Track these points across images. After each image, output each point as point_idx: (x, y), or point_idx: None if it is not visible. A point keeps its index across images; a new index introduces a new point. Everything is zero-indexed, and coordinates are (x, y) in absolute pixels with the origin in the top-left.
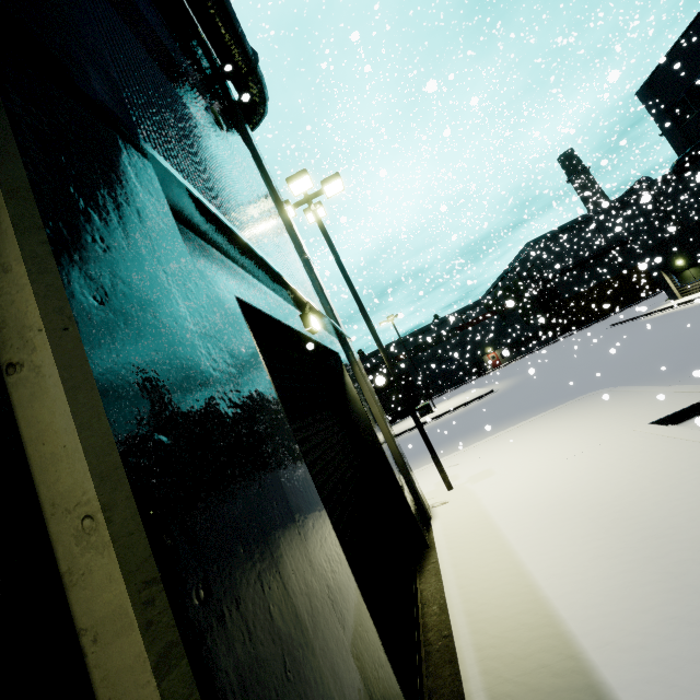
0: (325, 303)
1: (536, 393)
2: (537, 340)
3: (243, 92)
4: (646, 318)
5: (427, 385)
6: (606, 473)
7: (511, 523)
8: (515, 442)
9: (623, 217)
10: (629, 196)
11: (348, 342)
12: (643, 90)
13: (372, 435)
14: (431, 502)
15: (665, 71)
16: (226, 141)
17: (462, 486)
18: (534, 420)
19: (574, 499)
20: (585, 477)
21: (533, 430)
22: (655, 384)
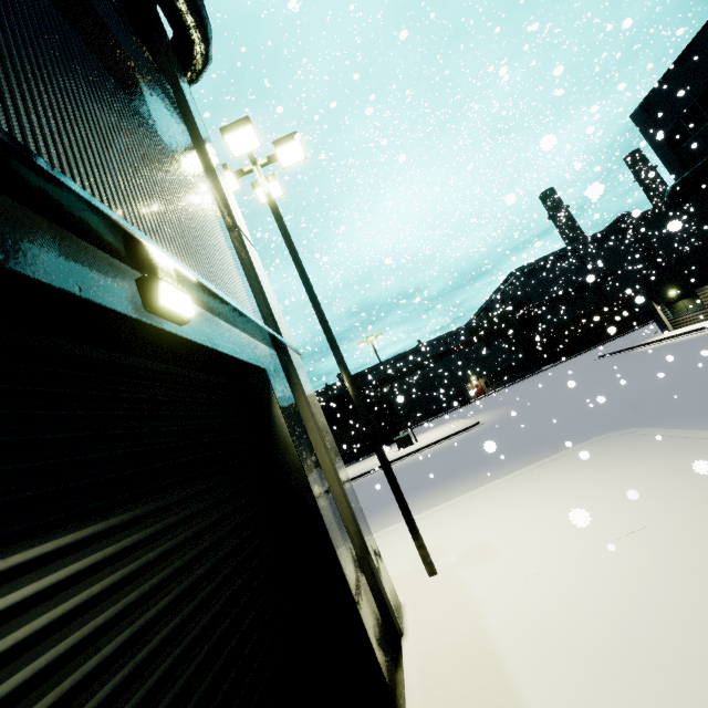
0: (259, 296)
1: (531, 428)
2: (522, 370)
3: (174, 20)
4: (639, 350)
5: (407, 413)
6: (700, 589)
7: (544, 689)
8: (519, 499)
9: (607, 250)
10: (612, 230)
11: (289, 355)
12: (638, 112)
13: (310, 506)
14: (404, 596)
15: (661, 93)
16: (77, 1)
17: (449, 570)
18: (538, 467)
19: (660, 649)
20: (661, 592)
21: (540, 482)
22: (693, 426)
